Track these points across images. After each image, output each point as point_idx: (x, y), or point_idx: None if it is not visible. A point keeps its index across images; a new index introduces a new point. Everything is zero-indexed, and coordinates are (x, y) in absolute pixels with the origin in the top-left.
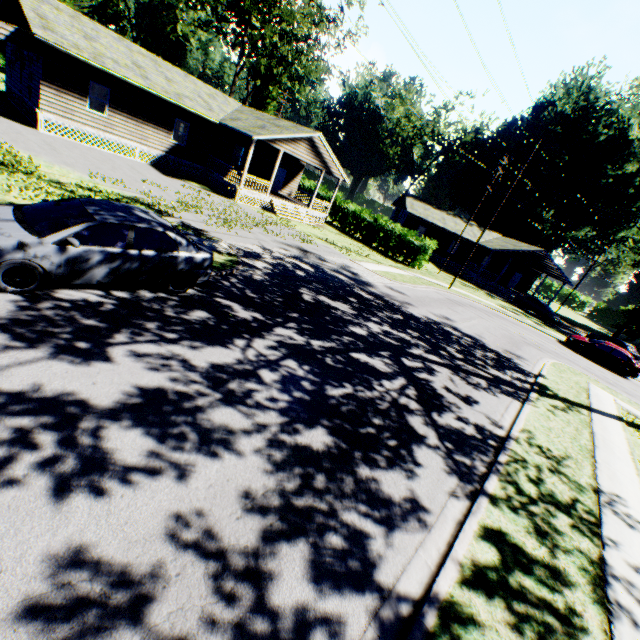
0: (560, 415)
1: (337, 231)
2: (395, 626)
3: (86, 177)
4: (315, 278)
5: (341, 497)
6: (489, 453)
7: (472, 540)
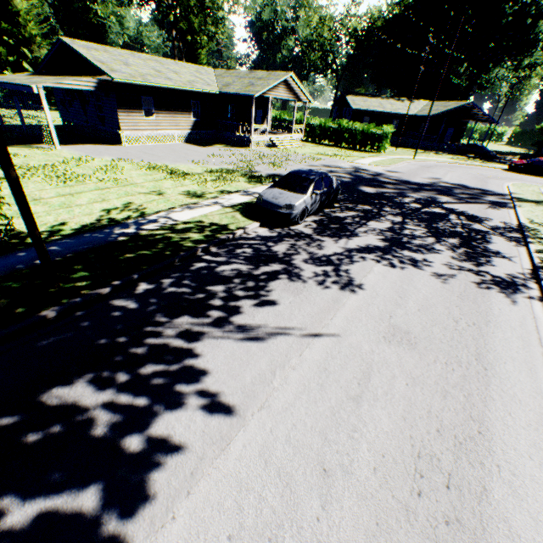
0: (536, 209)
1: (313, 144)
2: (531, 275)
3: (195, 166)
4: (355, 180)
5: (482, 254)
6: (517, 231)
7: (537, 254)
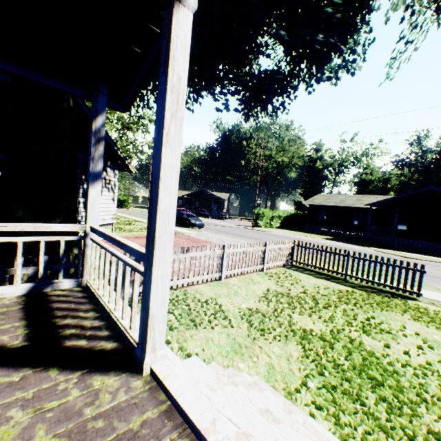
0: None
1: None
2: None
3: None
4: None
5: None
6: None
7: None
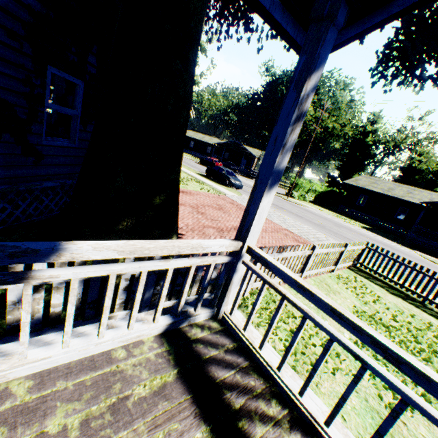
0: None
1: None
2: None
3: None
4: None
5: None
6: None
7: None
